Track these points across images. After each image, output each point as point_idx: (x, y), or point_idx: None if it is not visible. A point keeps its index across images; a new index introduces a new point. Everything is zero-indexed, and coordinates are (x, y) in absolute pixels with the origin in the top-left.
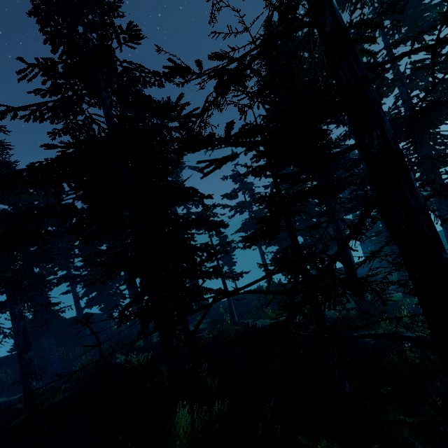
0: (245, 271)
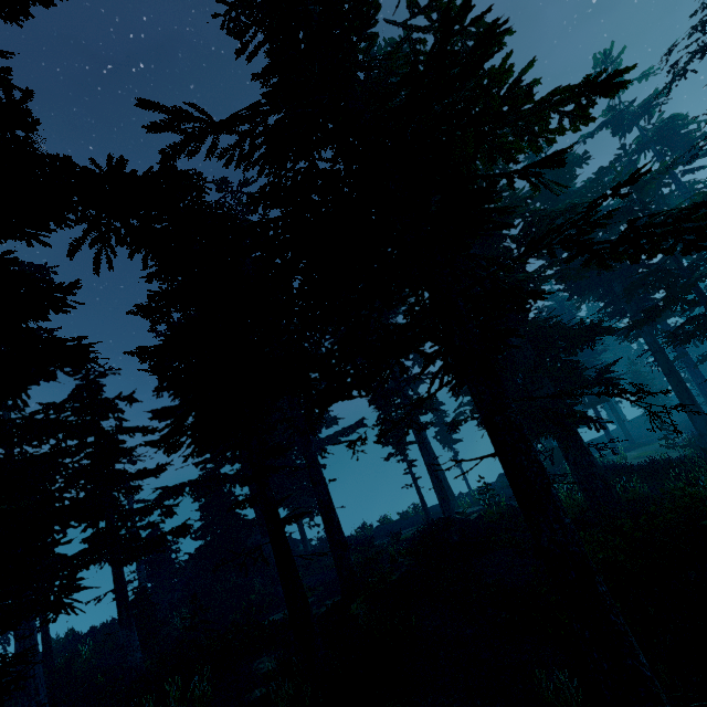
0: None
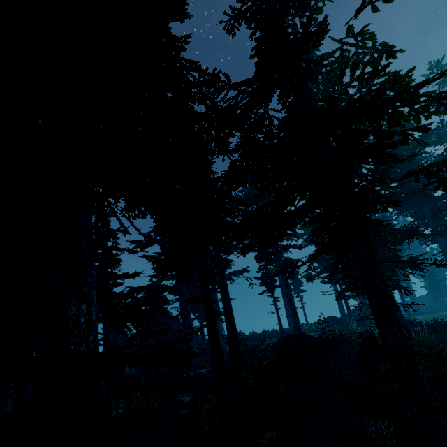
0: None
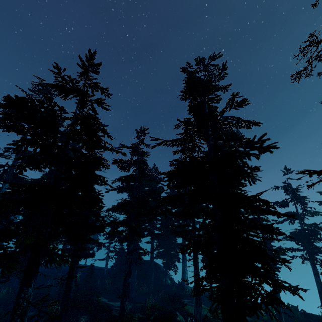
0: (302, 288)
